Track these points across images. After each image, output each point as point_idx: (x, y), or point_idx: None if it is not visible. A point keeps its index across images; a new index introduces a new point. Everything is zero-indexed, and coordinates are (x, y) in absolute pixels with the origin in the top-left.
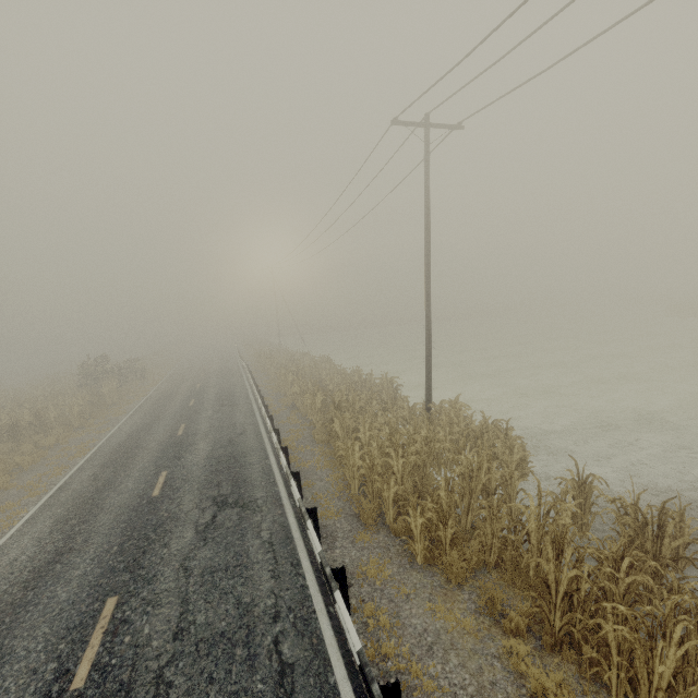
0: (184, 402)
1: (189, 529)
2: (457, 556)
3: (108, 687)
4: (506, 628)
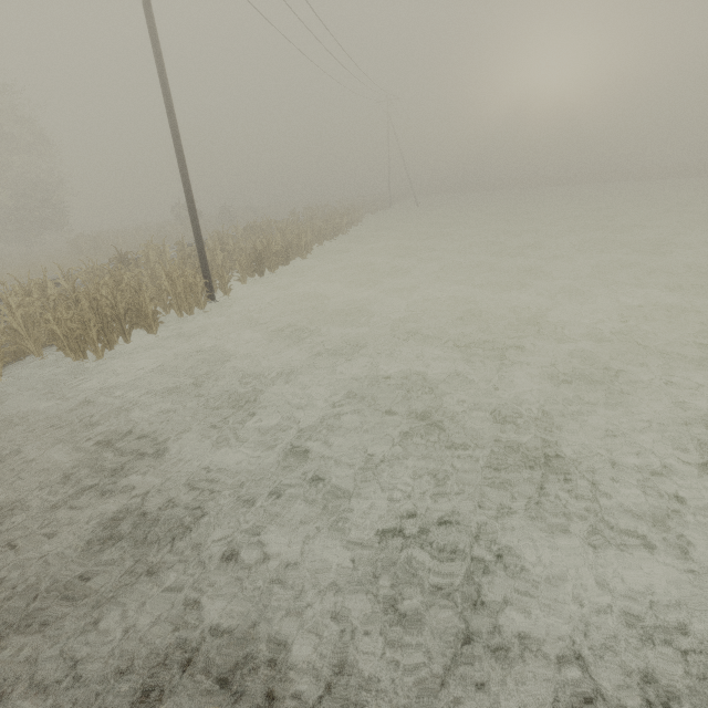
0: None
1: None
2: None
3: None
4: None
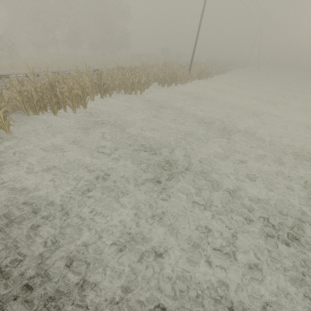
0: None
1: None
2: None
3: None
4: None
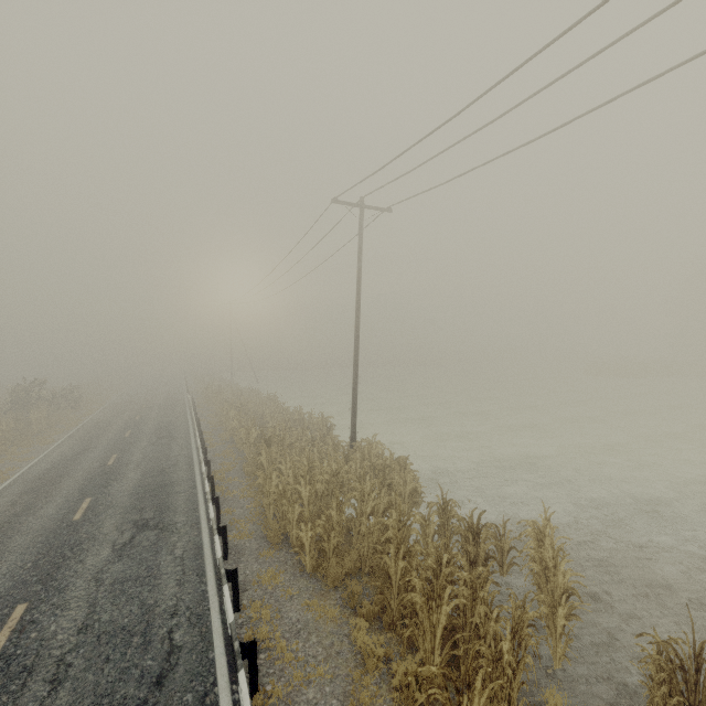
0: (120, 433)
1: (106, 548)
2: (335, 562)
3: (12, 670)
4: (360, 615)
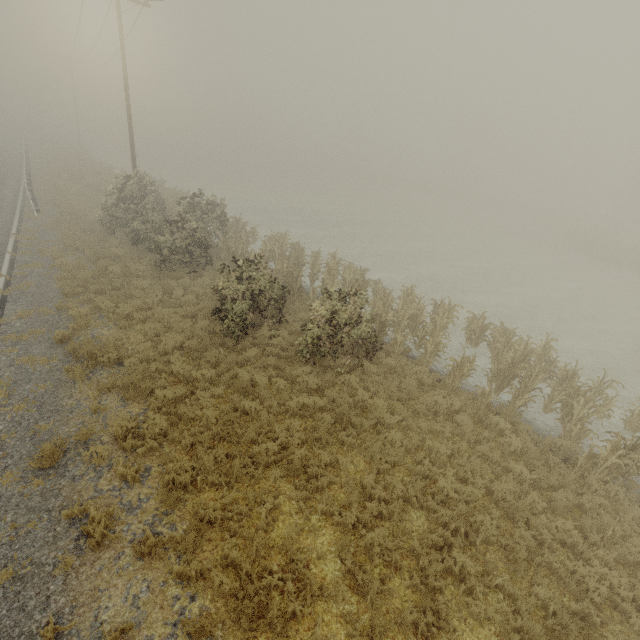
0: None
1: None
2: None
3: None
4: None
